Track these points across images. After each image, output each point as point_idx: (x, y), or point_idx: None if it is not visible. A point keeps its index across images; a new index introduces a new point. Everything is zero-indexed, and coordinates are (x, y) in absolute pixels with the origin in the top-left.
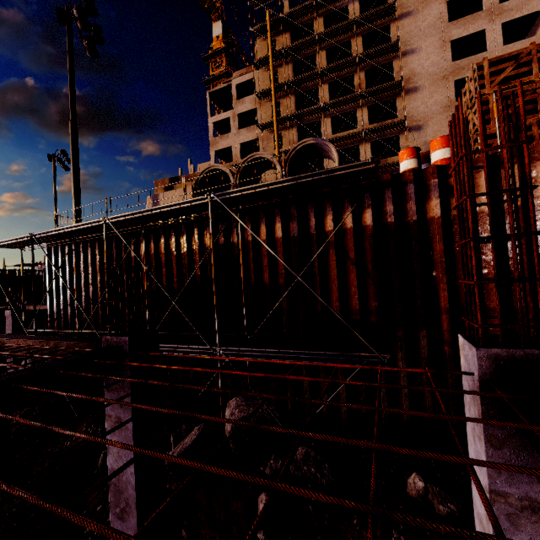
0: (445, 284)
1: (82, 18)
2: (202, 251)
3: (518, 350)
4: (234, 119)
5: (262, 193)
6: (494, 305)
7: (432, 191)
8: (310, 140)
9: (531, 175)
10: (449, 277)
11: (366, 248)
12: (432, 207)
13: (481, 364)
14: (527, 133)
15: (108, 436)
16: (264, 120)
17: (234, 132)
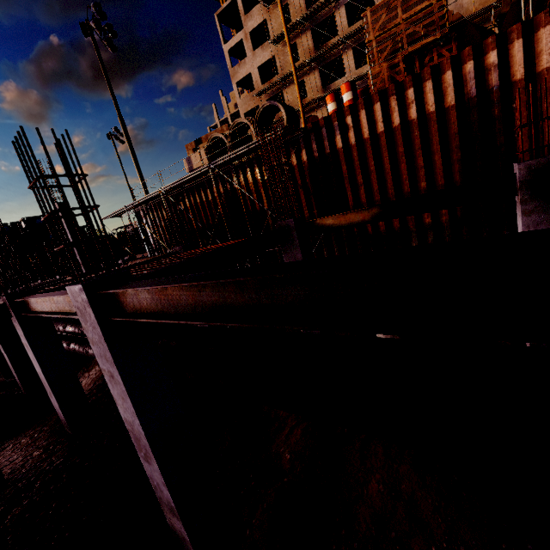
0: (350, 191)
1: (99, 28)
2: (220, 197)
3: (284, 221)
4: (247, 40)
5: (239, 155)
6: (376, 199)
7: (336, 131)
8: (266, 103)
9: (389, 108)
10: (352, 186)
11: (307, 176)
12: (337, 141)
13: (277, 228)
14: (397, 69)
15: None
16: (276, 31)
17: (249, 56)
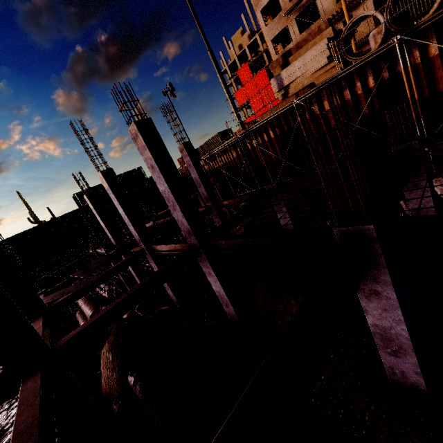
0: None
1: None
2: (365, 94)
3: None
4: None
5: None
6: None
7: None
8: None
9: None
10: None
11: None
12: None
13: None
14: None
15: (406, 195)
16: None
17: None
